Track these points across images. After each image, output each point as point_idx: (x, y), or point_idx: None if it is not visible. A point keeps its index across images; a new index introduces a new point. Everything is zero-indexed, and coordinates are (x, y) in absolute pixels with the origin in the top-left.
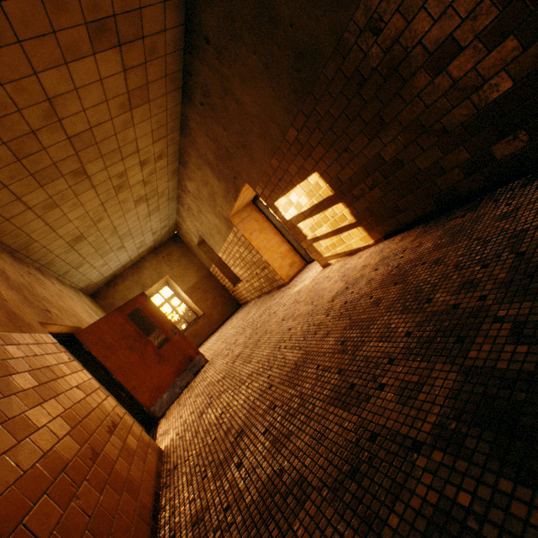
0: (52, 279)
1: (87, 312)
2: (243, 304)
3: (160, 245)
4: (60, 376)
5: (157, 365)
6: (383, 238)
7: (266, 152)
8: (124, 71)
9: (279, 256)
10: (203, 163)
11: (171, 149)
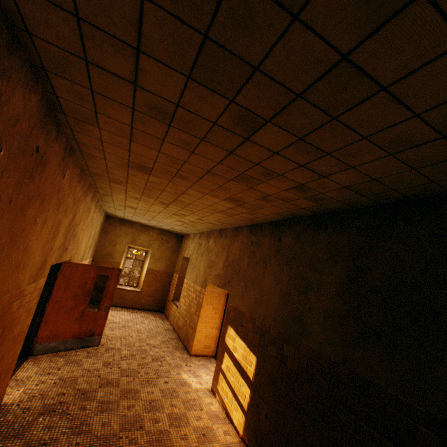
0: (98, 208)
1: (89, 238)
2: (165, 313)
3: (169, 231)
4: (16, 326)
5: (74, 319)
6: (247, 445)
7: (250, 307)
8: (231, 208)
9: (206, 333)
10: (226, 250)
11: (222, 226)
